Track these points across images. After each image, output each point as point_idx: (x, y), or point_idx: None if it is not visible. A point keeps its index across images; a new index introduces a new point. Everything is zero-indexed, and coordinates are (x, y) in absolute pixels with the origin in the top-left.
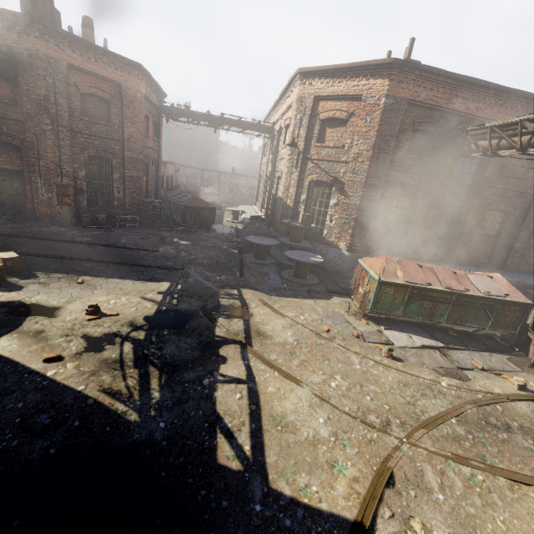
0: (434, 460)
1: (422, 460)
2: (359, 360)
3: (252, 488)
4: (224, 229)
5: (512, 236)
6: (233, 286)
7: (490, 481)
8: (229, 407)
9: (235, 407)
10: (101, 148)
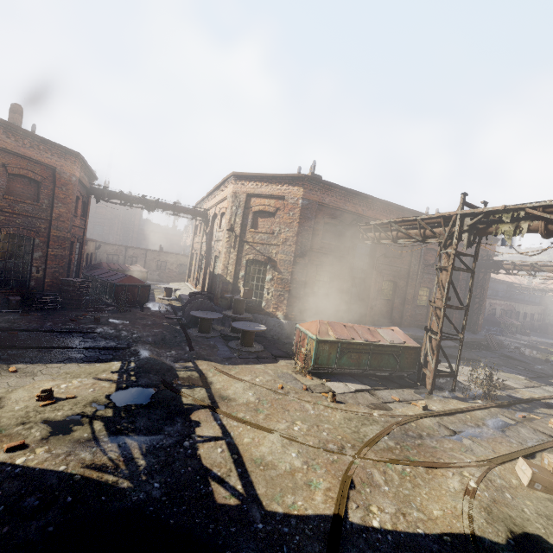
0: (378, 465)
1: (370, 466)
2: (312, 406)
3: (252, 514)
4: (159, 307)
5: (402, 300)
6: (186, 359)
7: (414, 470)
8: (214, 460)
9: (220, 459)
10: (23, 227)
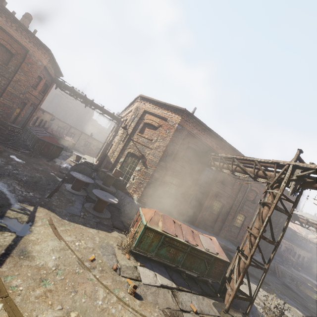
0: None
1: None
2: (104, 294)
3: None
4: (63, 164)
5: (224, 217)
6: (33, 203)
7: None
8: None
9: None
10: None
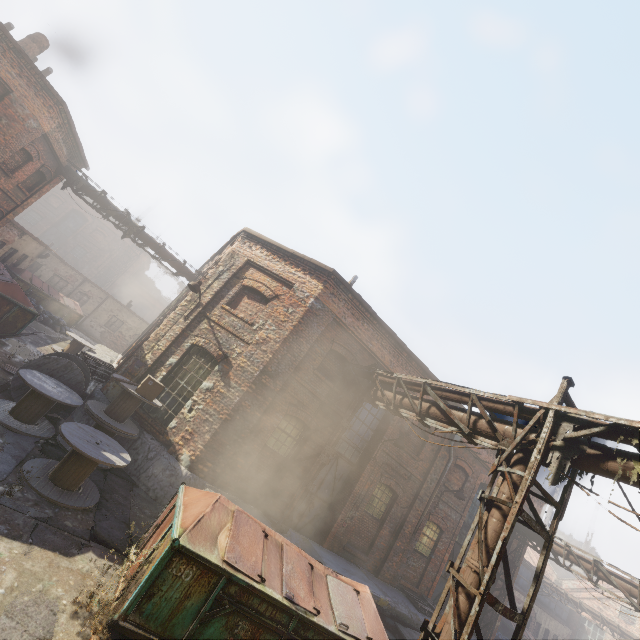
0: None
1: None
2: None
3: None
4: (25, 353)
5: (396, 528)
6: None
7: None
8: None
9: None
10: None
